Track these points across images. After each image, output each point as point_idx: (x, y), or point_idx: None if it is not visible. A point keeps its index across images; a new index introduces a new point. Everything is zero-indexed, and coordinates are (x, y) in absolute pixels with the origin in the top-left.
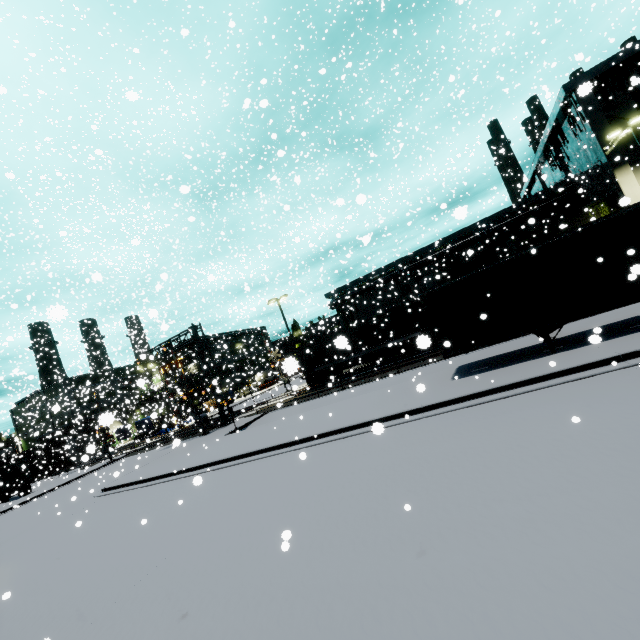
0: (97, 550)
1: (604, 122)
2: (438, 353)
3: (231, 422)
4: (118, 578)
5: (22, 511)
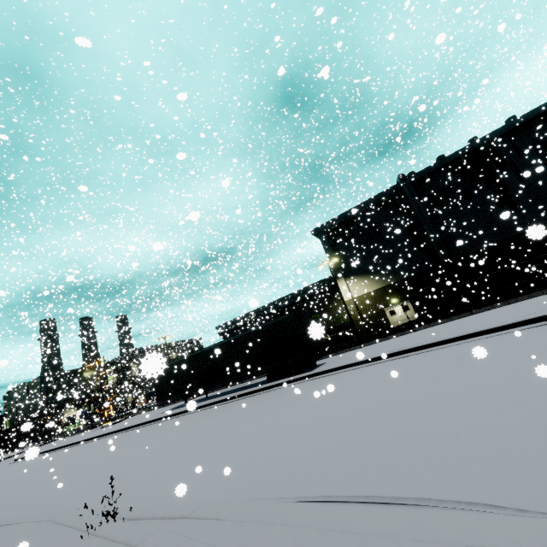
0: None
1: (331, 252)
2: (209, 389)
3: (111, 421)
4: None
5: None
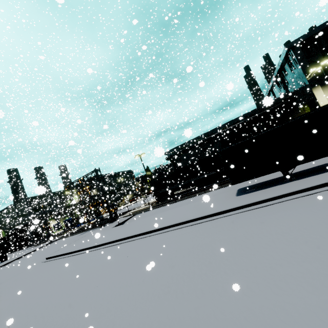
0: (43, 294)
1: (307, 64)
2: (225, 182)
3: (116, 220)
4: (56, 312)
5: (2, 270)
